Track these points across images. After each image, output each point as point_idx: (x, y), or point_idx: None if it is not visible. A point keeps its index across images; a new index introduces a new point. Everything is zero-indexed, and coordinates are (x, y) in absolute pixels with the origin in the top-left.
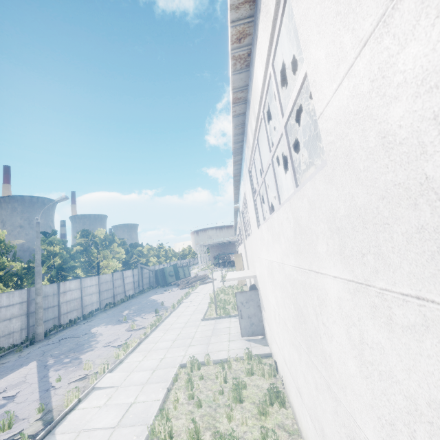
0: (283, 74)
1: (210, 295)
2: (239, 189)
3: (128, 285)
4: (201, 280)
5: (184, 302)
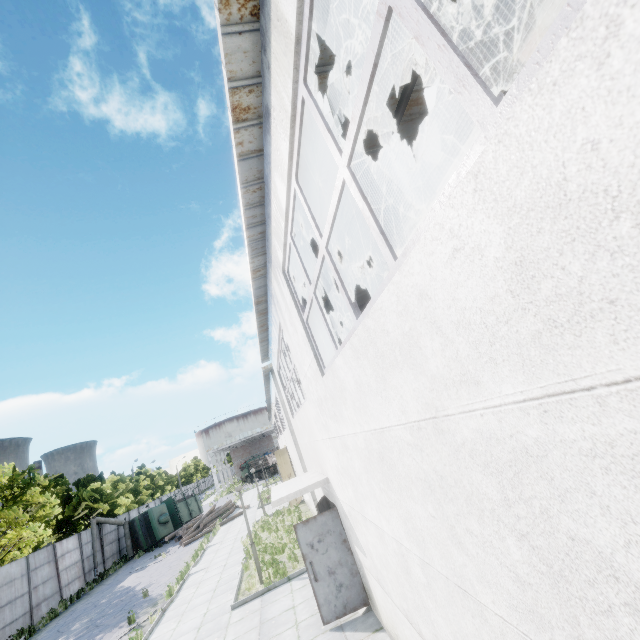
0: (324, 60)
1: (244, 543)
2: (268, 330)
3: (69, 571)
4: (222, 516)
5: (193, 574)
